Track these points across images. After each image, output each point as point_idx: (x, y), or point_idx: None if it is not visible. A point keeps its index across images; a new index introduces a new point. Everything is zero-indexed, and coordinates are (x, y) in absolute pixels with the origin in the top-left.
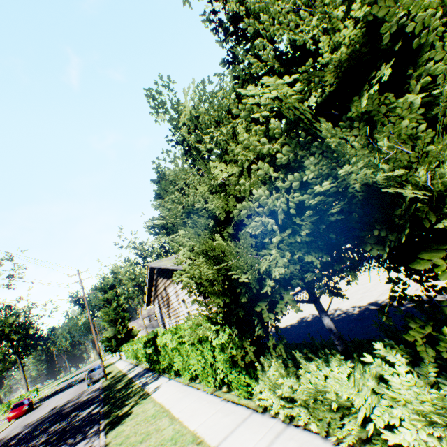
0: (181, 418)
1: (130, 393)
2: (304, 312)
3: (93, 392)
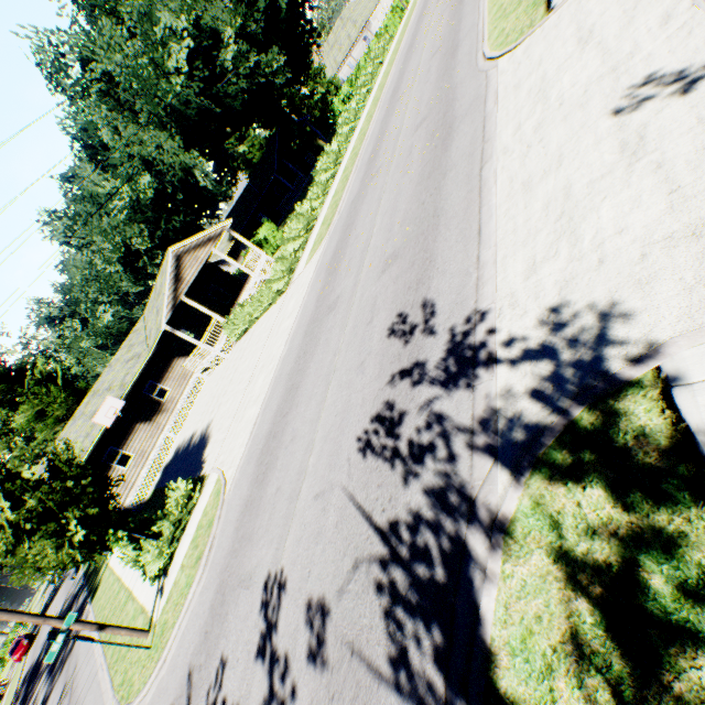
0: (117, 571)
1: (100, 568)
2: (180, 439)
3: (80, 582)
